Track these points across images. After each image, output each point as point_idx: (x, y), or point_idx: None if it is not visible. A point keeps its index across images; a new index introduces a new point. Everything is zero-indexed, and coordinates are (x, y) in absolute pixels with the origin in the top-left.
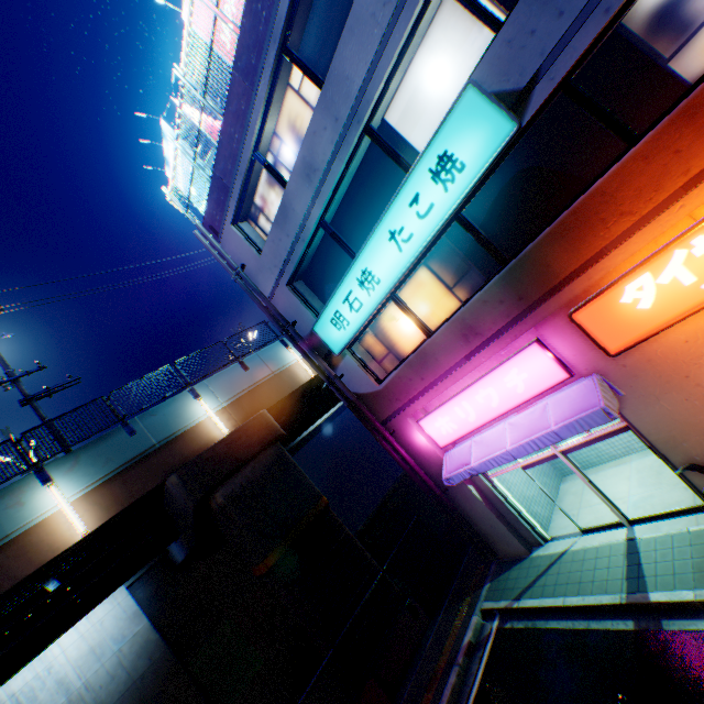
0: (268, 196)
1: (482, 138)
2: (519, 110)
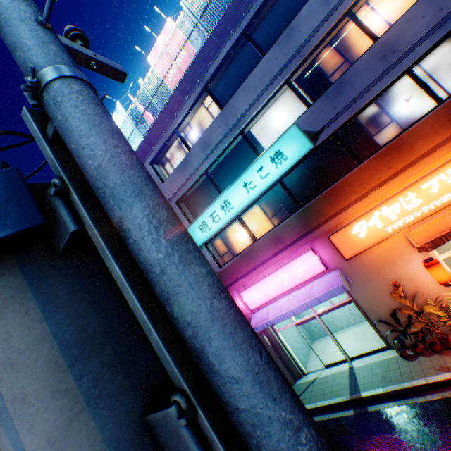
0: (176, 153)
1: (297, 147)
2: (314, 140)
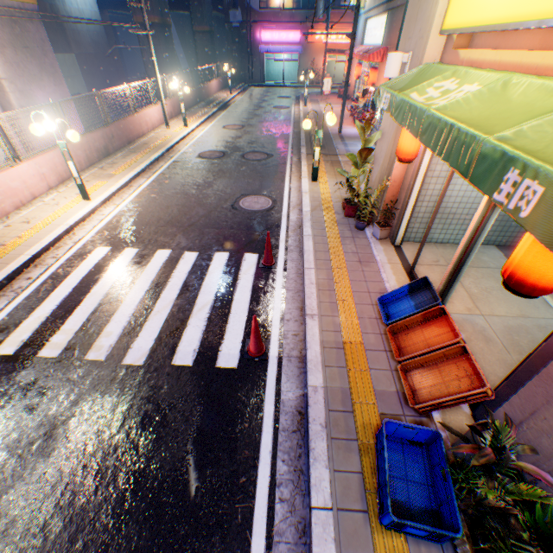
0: None
1: None
2: None
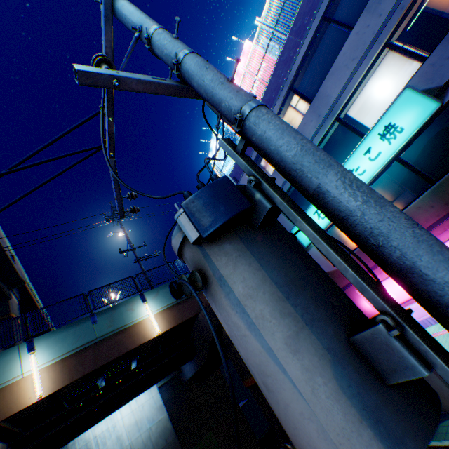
0: None
1: (415, 113)
2: (440, 96)
